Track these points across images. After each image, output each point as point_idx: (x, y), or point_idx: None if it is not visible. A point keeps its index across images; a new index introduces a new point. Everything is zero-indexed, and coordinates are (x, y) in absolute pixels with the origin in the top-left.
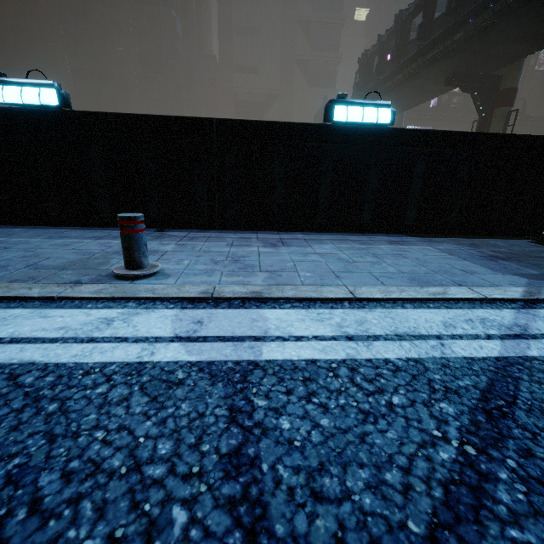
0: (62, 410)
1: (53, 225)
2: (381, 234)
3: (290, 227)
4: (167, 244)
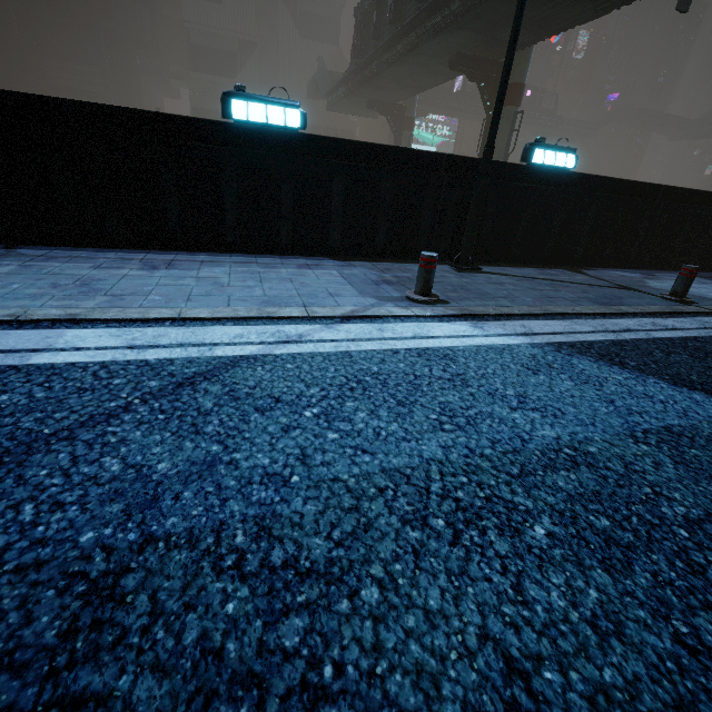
0: None
1: None
2: (305, 256)
3: (194, 246)
4: (5, 265)
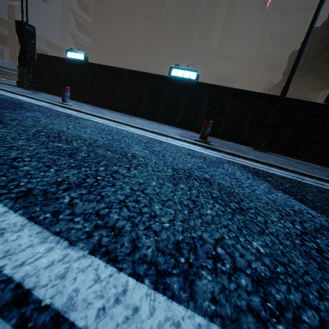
0: (13, 99)
1: (73, 100)
2: (184, 129)
3: (146, 117)
4: (91, 107)
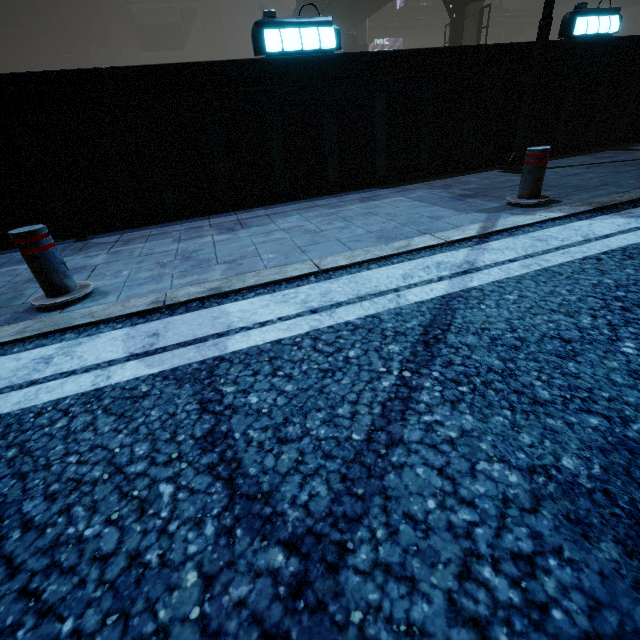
0: (23, 452)
1: None
2: (353, 191)
3: (248, 203)
4: (95, 256)
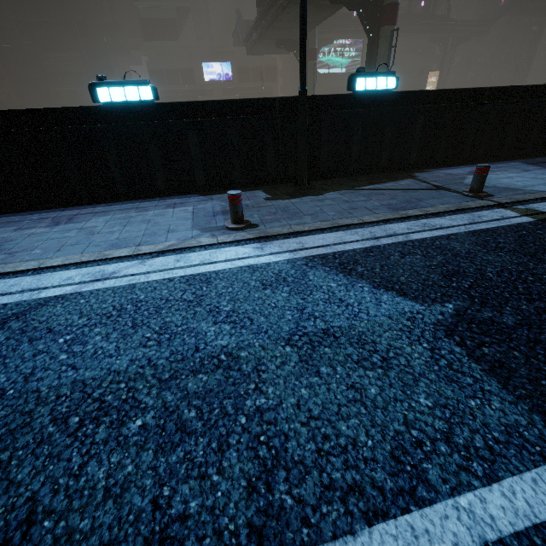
0: None
1: None
2: (179, 196)
3: (97, 200)
4: None
